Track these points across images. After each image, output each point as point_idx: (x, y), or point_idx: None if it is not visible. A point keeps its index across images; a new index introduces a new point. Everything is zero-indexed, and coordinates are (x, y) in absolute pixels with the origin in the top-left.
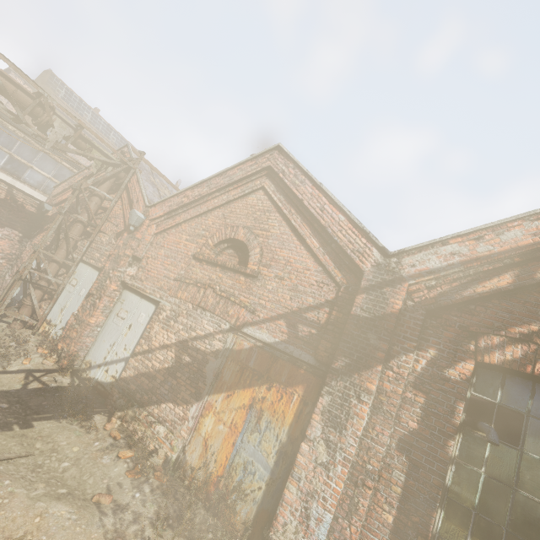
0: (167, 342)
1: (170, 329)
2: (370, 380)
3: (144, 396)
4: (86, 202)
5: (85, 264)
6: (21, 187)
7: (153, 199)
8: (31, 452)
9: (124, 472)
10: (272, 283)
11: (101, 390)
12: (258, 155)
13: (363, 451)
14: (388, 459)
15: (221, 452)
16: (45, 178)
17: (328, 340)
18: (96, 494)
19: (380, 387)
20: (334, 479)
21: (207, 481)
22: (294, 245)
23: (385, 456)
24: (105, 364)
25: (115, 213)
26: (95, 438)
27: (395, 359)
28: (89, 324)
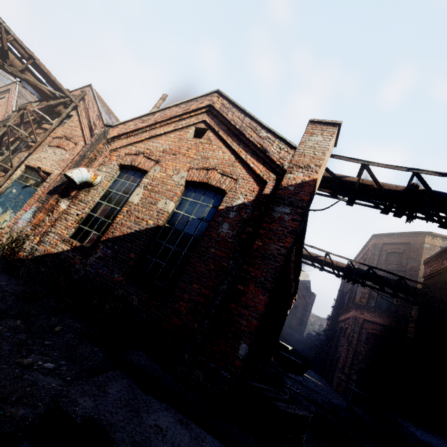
0: None
1: None
2: None
3: None
4: None
5: None
6: None
7: None
8: None
9: None
10: None
11: None
12: (9, 84)
13: None
14: None
15: None
16: None
17: None
18: None
19: None
20: None
21: None
22: None
23: None
24: None
25: None
26: None
27: None
28: None
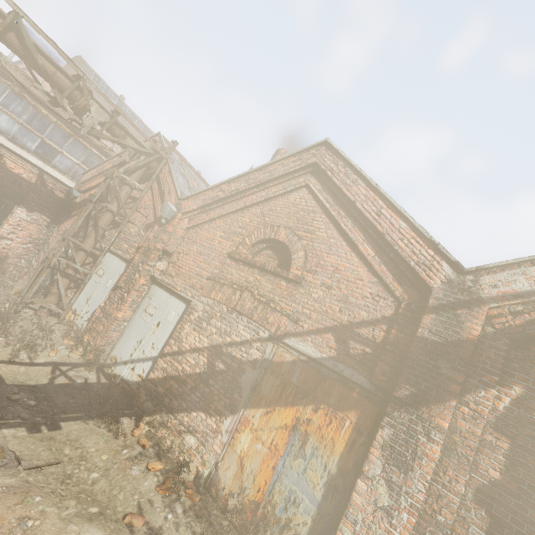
0: (199, 345)
1: (203, 331)
2: (443, 416)
3: (173, 401)
4: (115, 191)
5: (112, 254)
6: (51, 172)
7: (183, 191)
8: (60, 459)
9: (154, 486)
10: (318, 292)
11: (127, 388)
12: (303, 150)
13: (432, 498)
14: (463, 511)
15: (259, 475)
16: (74, 164)
17: (387, 362)
18: (128, 514)
19: (453, 425)
20: (398, 528)
21: (242, 505)
22: (343, 251)
23: (458, 506)
24: (132, 361)
25: (144, 204)
26: (123, 444)
27: (471, 394)
28: (116, 318)
